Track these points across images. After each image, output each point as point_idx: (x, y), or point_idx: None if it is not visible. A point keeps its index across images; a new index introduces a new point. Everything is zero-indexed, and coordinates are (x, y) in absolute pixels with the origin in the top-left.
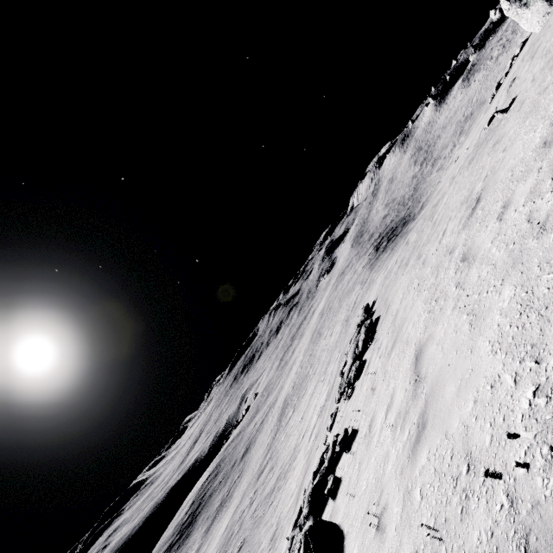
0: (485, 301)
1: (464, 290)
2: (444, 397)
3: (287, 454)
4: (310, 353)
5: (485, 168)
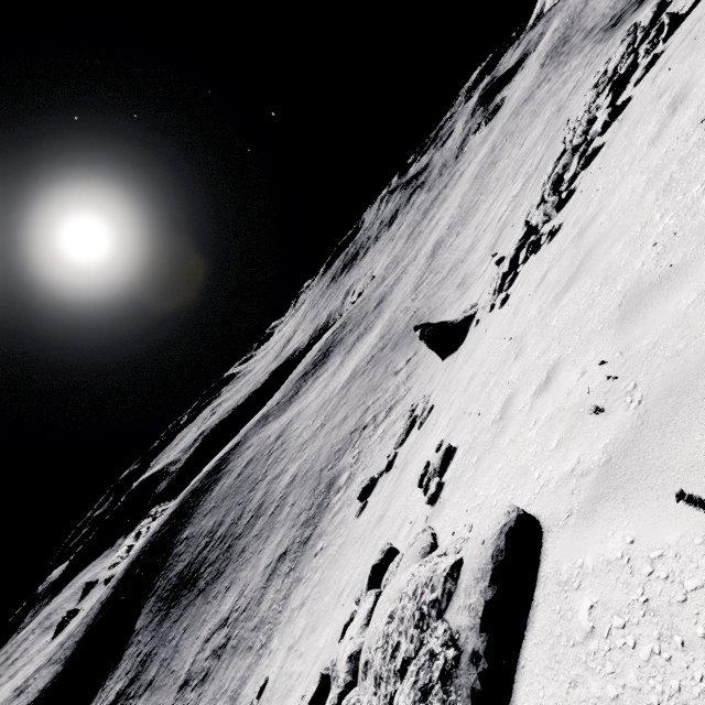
0: None
1: None
2: None
3: (460, 254)
4: (477, 187)
5: None
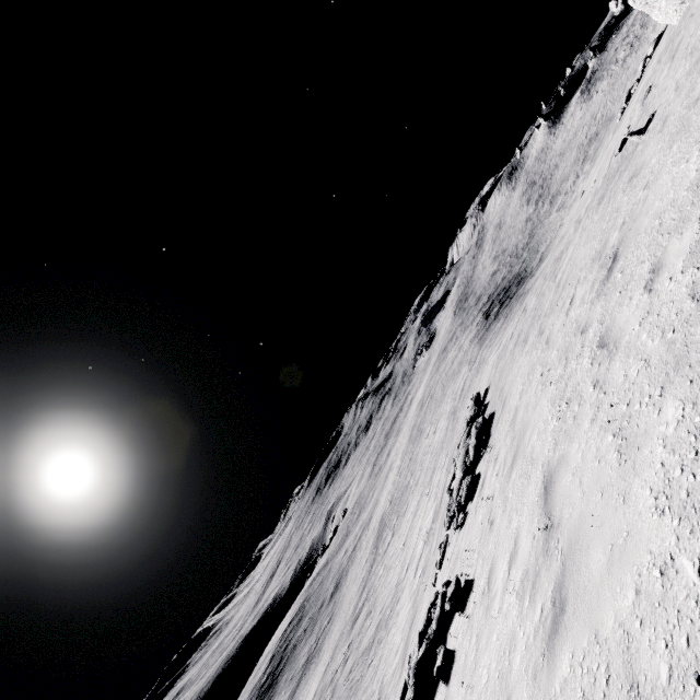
0: (638, 417)
1: (606, 394)
2: (589, 566)
3: (387, 594)
4: (410, 457)
5: (620, 212)
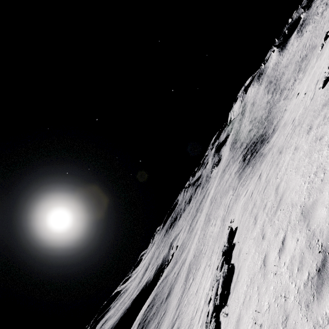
0: None
1: None
2: None
3: (186, 322)
4: (203, 233)
5: (328, 181)
